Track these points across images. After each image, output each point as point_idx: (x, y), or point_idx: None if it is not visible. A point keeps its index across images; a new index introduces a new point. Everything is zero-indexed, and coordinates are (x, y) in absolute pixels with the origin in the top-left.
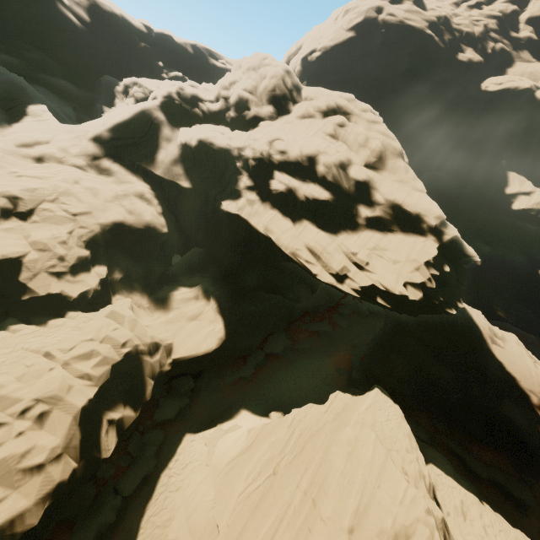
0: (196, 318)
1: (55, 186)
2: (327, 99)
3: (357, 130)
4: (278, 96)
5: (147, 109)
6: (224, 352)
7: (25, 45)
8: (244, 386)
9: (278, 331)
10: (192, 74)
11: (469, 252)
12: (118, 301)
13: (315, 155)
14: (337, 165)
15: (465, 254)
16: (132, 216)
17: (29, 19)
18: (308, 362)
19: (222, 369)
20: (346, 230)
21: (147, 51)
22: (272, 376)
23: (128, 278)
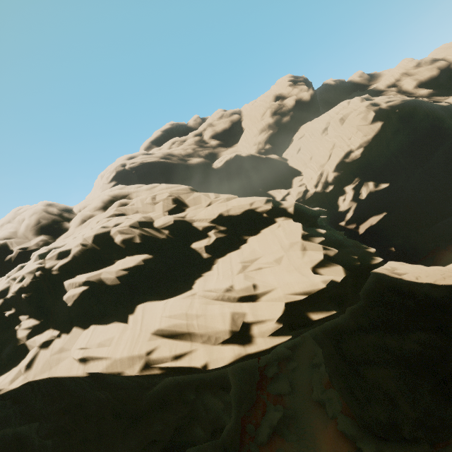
0: None
1: None
2: (99, 197)
3: (141, 198)
4: (46, 225)
5: None
6: None
7: None
8: None
9: None
10: None
11: (317, 211)
12: None
13: (107, 233)
14: (139, 227)
15: (315, 215)
16: None
17: None
18: None
19: None
20: (198, 276)
21: None
22: None
23: None
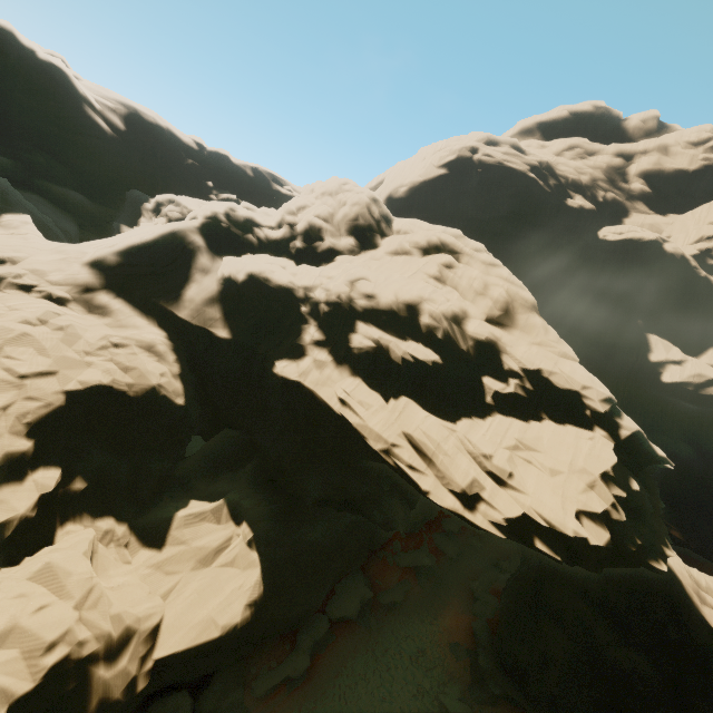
0: (212, 562)
1: (1, 329)
2: (428, 233)
3: (471, 273)
4: (361, 227)
5: (180, 230)
6: (257, 630)
7: (28, 147)
8: (289, 701)
9: (351, 570)
10: (250, 199)
11: (659, 457)
12: (68, 537)
13: (418, 303)
14: (449, 318)
15: (652, 459)
16: (128, 379)
17: (41, 119)
18: (401, 632)
19: (251, 662)
20: (468, 415)
21: (194, 169)
22: (342, 670)
23: (99, 488)
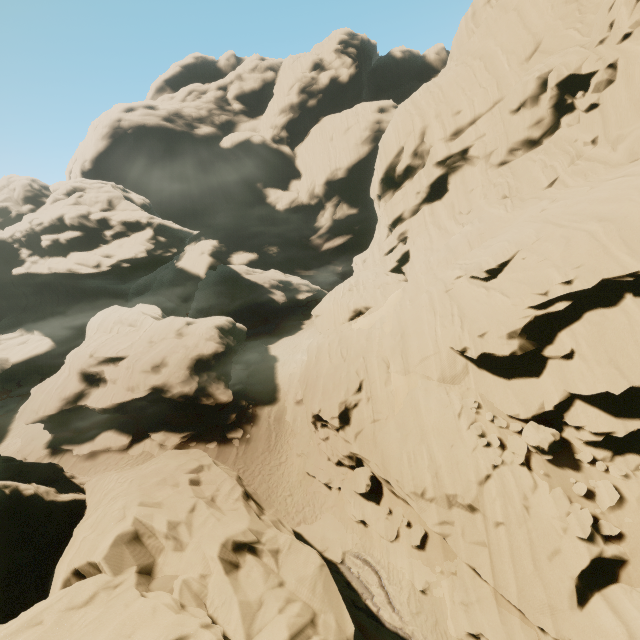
0: (25, 343)
1: None
2: (66, 186)
3: (90, 195)
4: (31, 197)
5: None
6: (59, 355)
7: None
8: None
9: None
10: None
11: (175, 227)
12: None
13: (62, 217)
14: (80, 216)
15: (175, 230)
16: None
17: None
18: None
19: None
20: (100, 246)
21: None
22: None
23: None
